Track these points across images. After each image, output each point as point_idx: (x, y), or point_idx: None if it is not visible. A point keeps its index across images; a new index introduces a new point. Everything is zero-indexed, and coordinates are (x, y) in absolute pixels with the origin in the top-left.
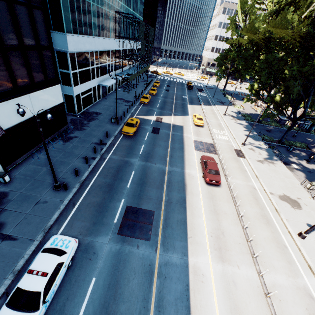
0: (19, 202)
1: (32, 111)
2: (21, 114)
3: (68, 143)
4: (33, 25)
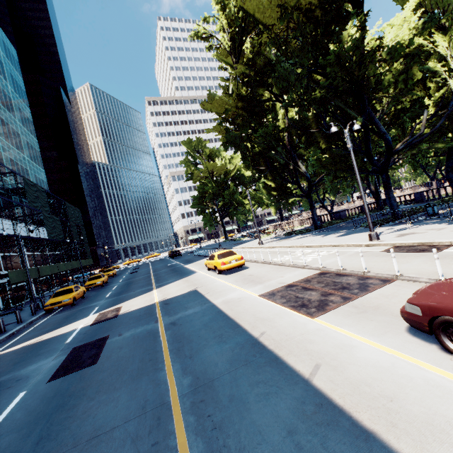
0: None
1: None
2: None
3: None
4: None
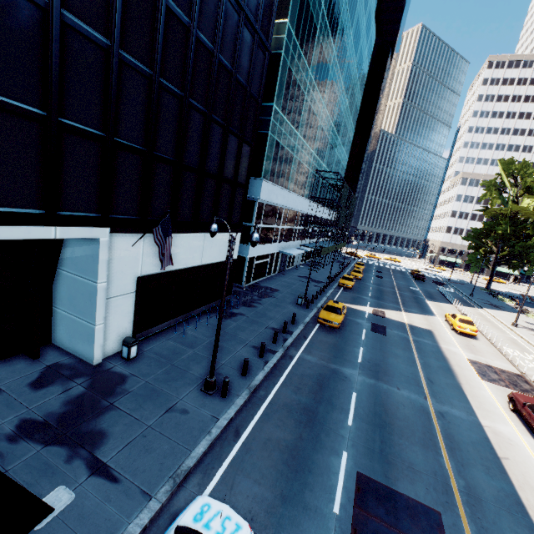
0: (140, 398)
1: (199, 258)
2: (213, 232)
3: (229, 320)
4: (237, 158)
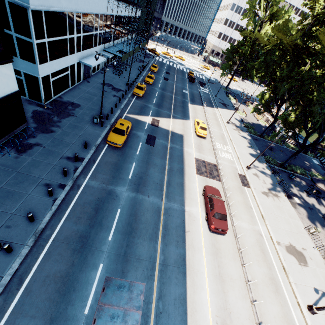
0: None
1: None
2: None
3: (24, 156)
4: None
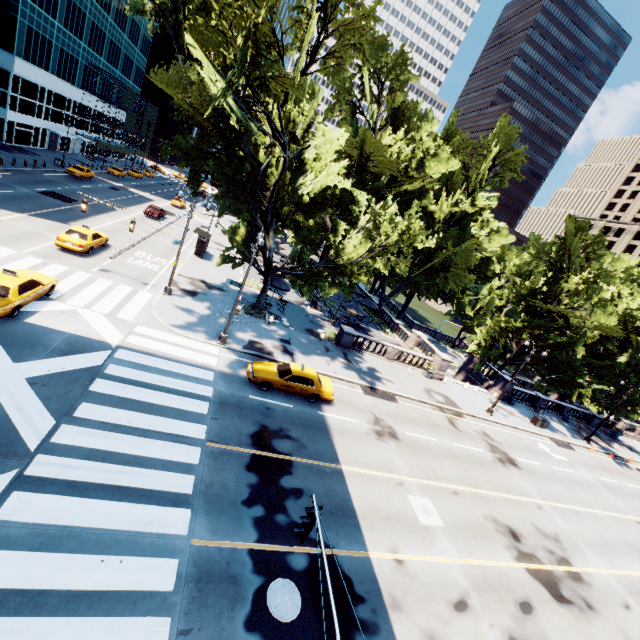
0: None
1: None
2: None
3: None
4: None
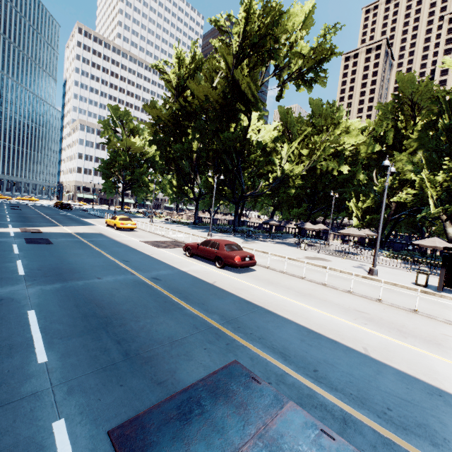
0: None
1: None
2: None
3: None
4: None
